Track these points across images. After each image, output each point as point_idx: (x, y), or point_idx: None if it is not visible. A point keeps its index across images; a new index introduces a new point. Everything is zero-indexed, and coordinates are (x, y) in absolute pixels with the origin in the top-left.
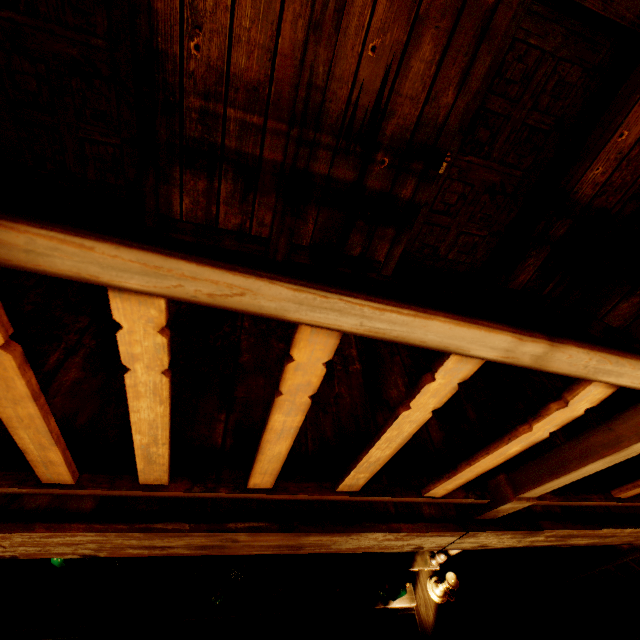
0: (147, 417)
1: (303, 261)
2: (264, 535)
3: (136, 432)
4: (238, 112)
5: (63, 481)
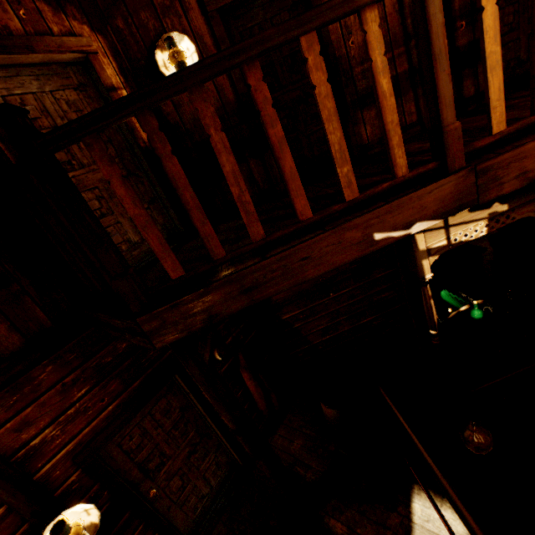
0: None
1: None
2: None
3: None
4: None
5: None
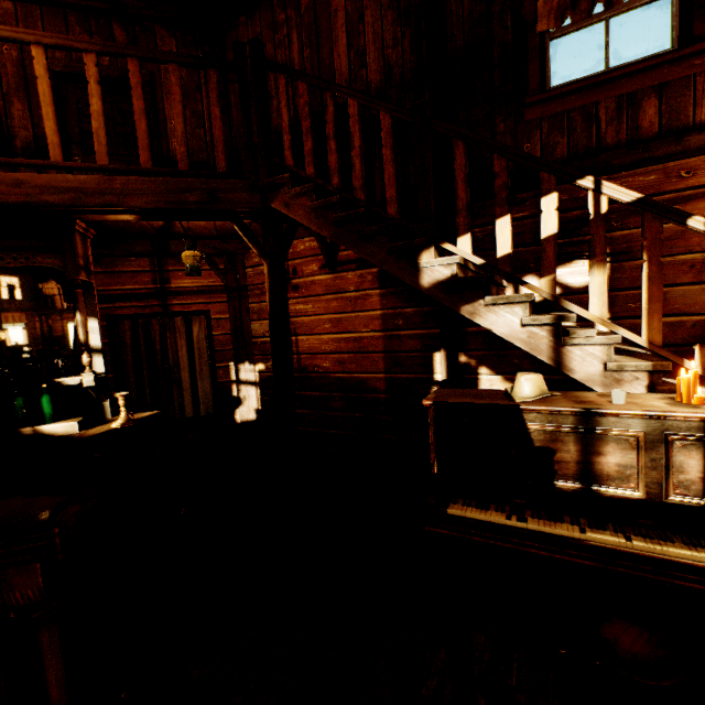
0: None
1: None
2: None
3: None
4: None
5: None
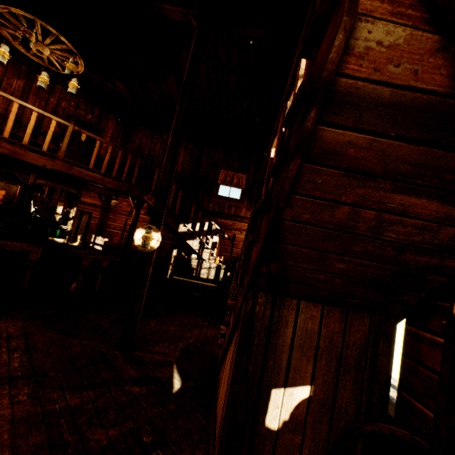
0: None
1: None
2: (7, 144)
3: None
4: None
5: None
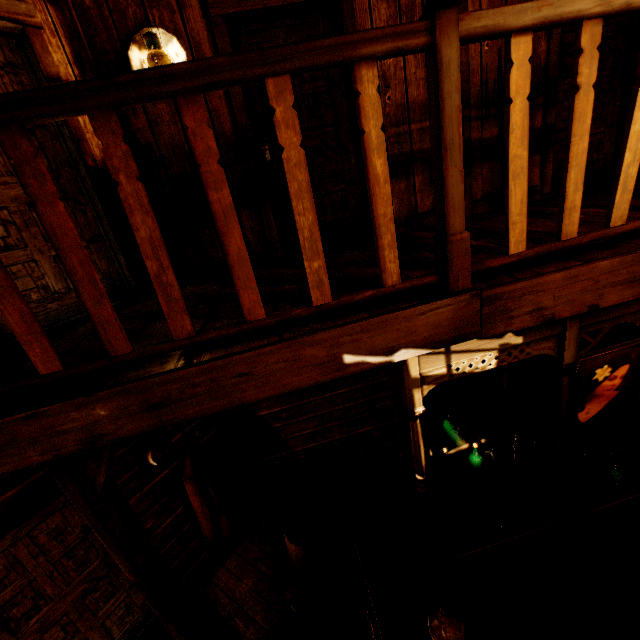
0: (637, 129)
1: (482, 211)
2: None
3: (627, 150)
4: (417, 125)
5: (571, 235)
